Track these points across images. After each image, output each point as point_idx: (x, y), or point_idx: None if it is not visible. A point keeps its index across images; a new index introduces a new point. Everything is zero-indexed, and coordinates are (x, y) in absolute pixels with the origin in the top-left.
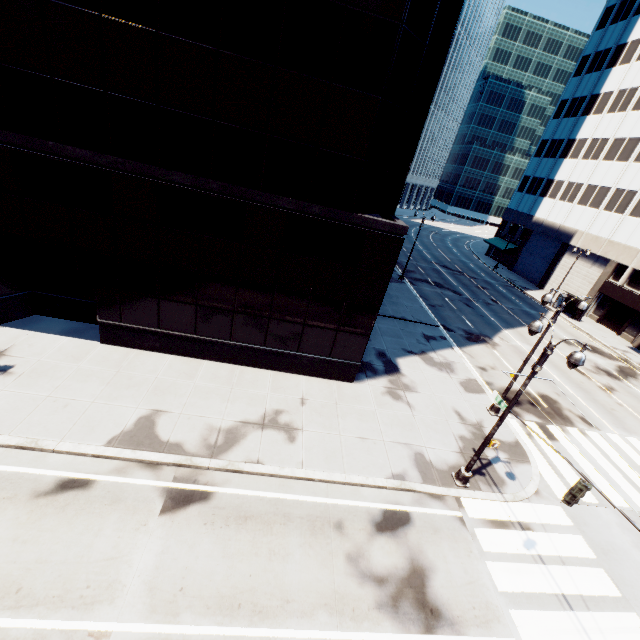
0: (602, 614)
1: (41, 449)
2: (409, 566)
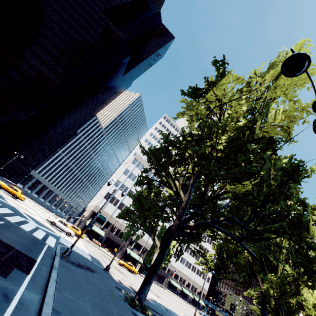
0: None
1: None
2: None
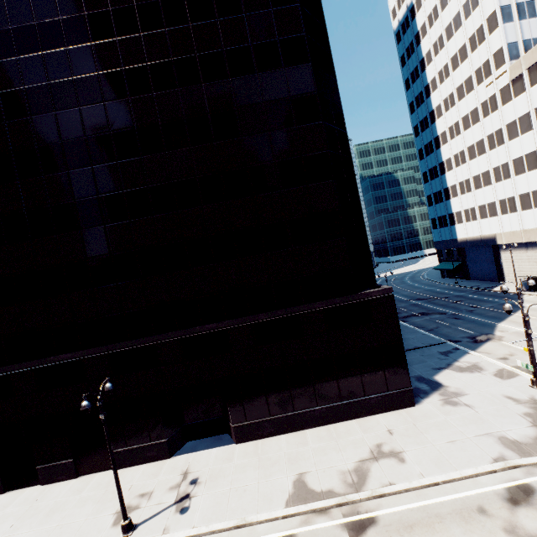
0: None
1: (249, 523)
2: None
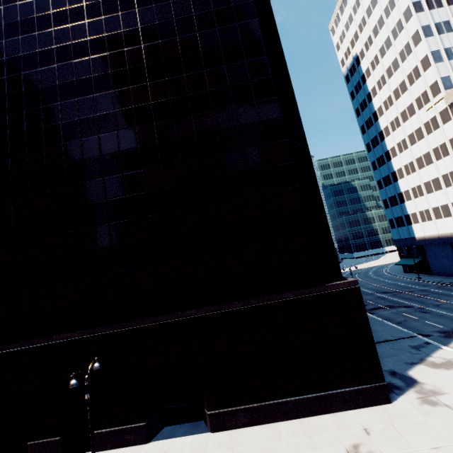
0: None
1: None
2: None
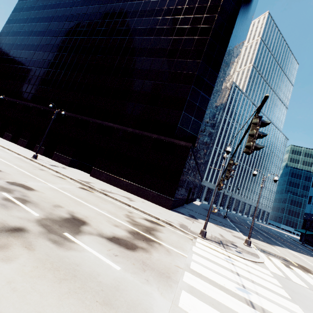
0: (263, 289)
1: (60, 173)
2: (151, 227)
